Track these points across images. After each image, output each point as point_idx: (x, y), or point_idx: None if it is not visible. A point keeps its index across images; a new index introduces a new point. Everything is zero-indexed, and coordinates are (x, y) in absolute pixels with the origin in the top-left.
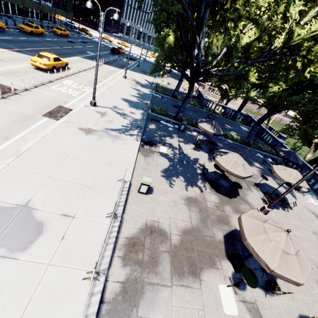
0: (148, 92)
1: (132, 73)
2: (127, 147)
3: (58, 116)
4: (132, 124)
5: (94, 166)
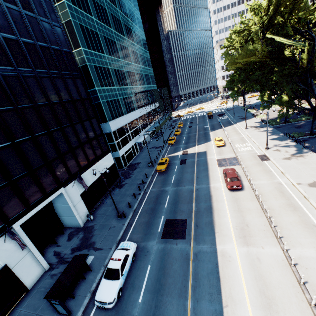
0: (270, 128)
1: (241, 123)
2: (314, 157)
3: (266, 159)
4: (297, 148)
5: (314, 168)
